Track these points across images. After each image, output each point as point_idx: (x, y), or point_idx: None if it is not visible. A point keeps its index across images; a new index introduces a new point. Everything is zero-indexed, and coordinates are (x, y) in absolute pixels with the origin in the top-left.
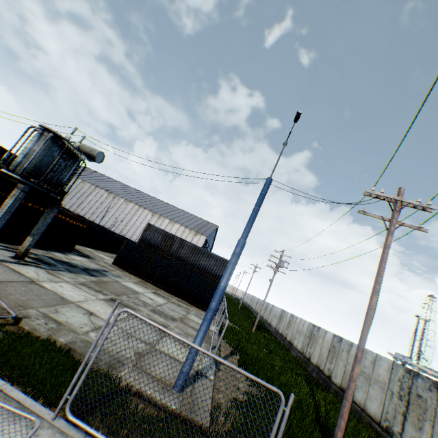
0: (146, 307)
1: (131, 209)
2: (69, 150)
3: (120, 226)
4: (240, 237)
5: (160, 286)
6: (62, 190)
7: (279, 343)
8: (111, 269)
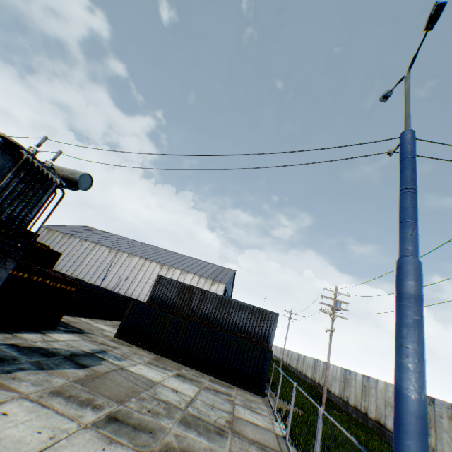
0: (171, 416)
1: (136, 264)
2: (30, 164)
3: (124, 285)
4: (400, 255)
5: (183, 360)
6: (56, 252)
7: (363, 425)
8: (113, 345)
